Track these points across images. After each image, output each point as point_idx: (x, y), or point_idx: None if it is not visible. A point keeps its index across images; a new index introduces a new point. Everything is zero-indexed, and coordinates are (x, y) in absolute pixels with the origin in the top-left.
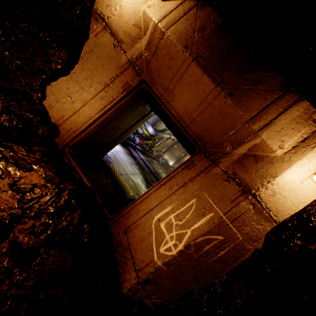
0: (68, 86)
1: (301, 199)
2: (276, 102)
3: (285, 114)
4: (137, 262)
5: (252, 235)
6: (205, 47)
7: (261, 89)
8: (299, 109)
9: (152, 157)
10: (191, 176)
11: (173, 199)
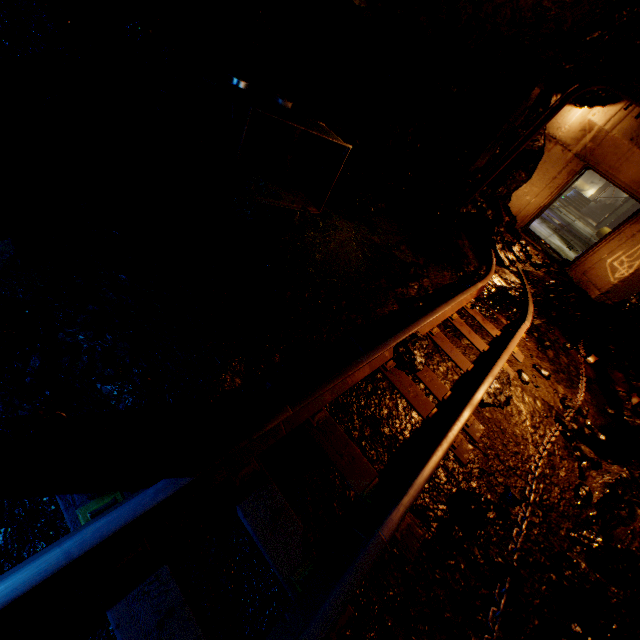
0: (525, 189)
1: None
2: None
3: None
4: (597, 286)
5: None
6: None
7: None
8: None
9: None
10: (639, 228)
11: (622, 247)
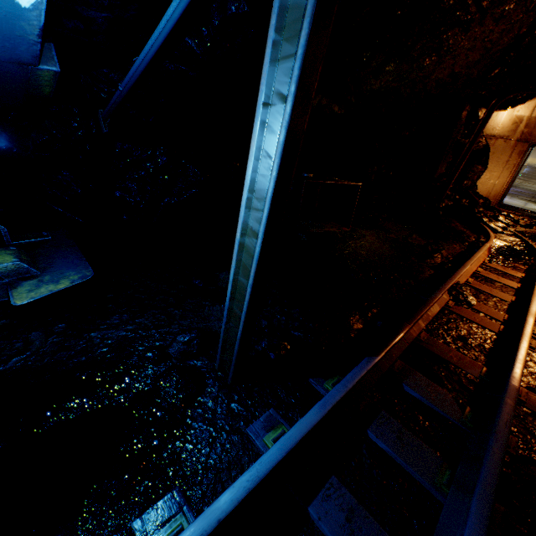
0: (486, 176)
1: None
2: None
3: None
4: None
5: None
6: None
7: None
8: None
9: None
10: None
11: None
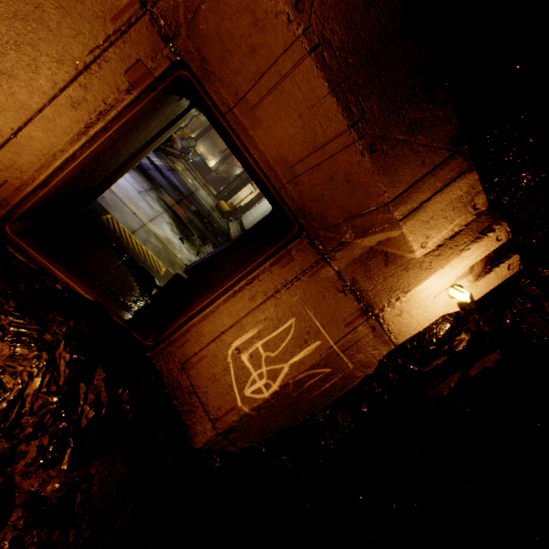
0: None
1: (429, 316)
2: (436, 172)
3: (443, 193)
4: (212, 410)
5: (365, 362)
6: (339, 18)
7: (421, 143)
8: (463, 186)
9: (174, 153)
10: (287, 278)
11: (258, 318)
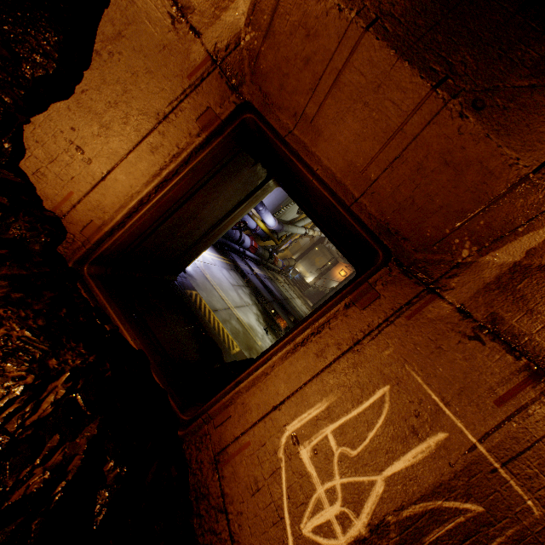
0: (73, 123)
1: None
2: None
3: None
4: None
5: None
6: None
7: None
8: None
9: (275, 270)
10: (372, 323)
11: (327, 384)
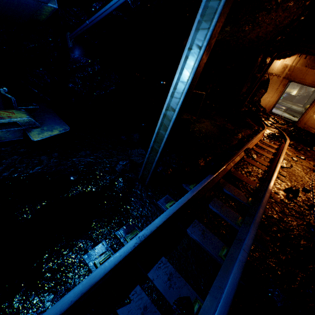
0: (266, 96)
1: None
2: None
3: None
4: (313, 127)
5: None
6: (313, 63)
7: None
8: None
9: None
10: None
11: None
